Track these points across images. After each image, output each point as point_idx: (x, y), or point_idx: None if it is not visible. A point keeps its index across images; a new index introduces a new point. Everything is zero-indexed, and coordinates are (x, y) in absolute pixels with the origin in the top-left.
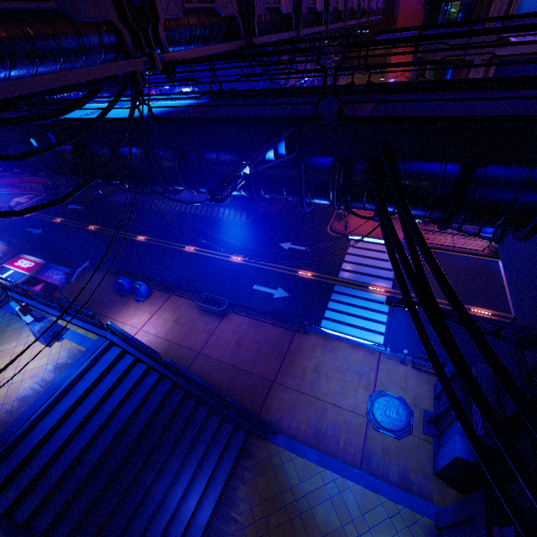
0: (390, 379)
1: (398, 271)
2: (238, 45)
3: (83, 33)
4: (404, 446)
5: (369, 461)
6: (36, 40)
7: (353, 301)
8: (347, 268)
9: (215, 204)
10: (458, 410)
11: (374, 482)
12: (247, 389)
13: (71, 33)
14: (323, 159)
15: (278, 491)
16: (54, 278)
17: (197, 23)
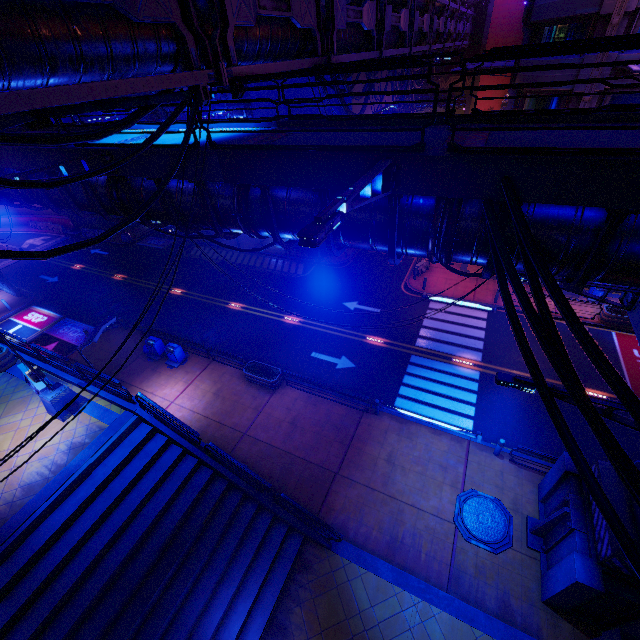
0: (483, 475)
1: (524, 342)
2: (315, 63)
3: (139, 36)
4: (503, 563)
5: (459, 582)
6: (83, 41)
7: (434, 376)
8: (426, 334)
9: (266, 253)
10: (620, 532)
11: (466, 609)
12: (304, 482)
13: (125, 36)
14: (422, 199)
15: (344, 617)
16: (70, 336)
17: (269, 35)
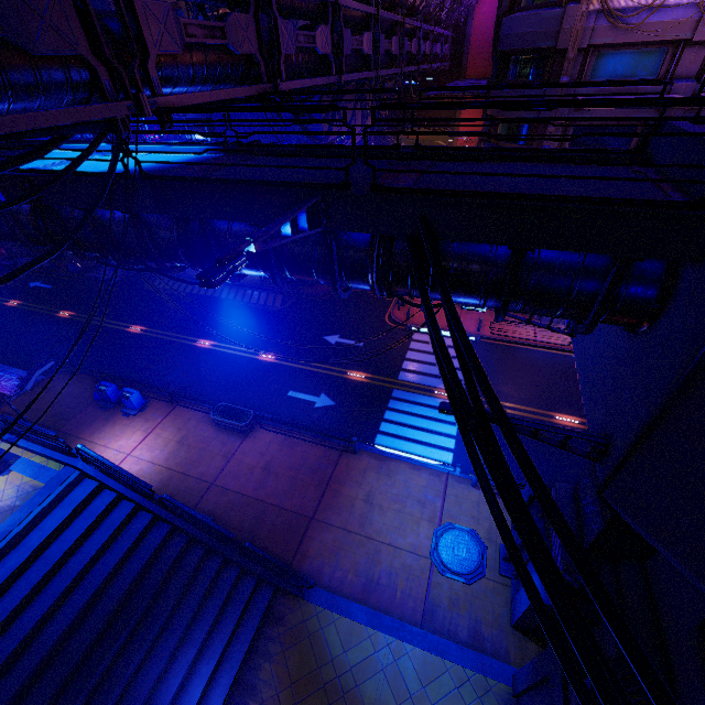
0: (460, 508)
1: (445, 371)
2: (259, 90)
3: (42, 66)
4: (476, 593)
5: (433, 616)
6: None
7: (416, 410)
8: (409, 367)
9: (240, 284)
10: (505, 536)
11: (439, 642)
12: (277, 531)
13: (25, 67)
14: (359, 234)
15: (315, 666)
16: (2, 385)
17: (204, 61)
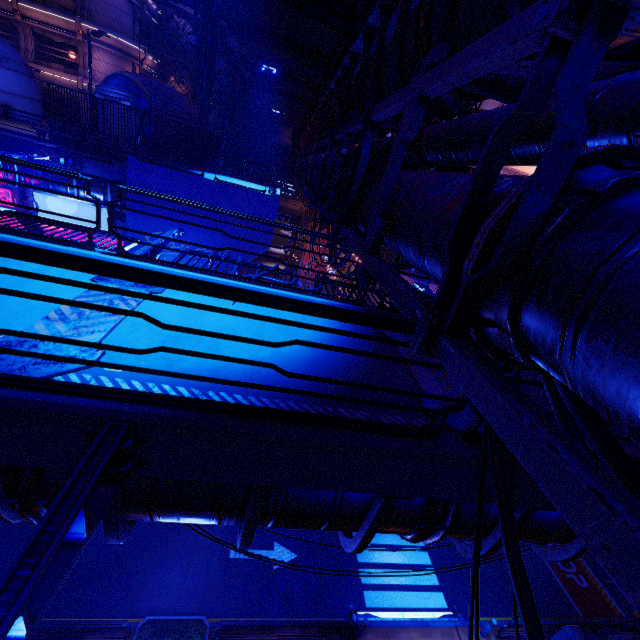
0: None
1: None
2: None
3: None
4: None
5: None
6: None
7: (383, 539)
8: None
9: None
10: None
11: None
12: None
13: None
14: None
15: None
16: None
17: None
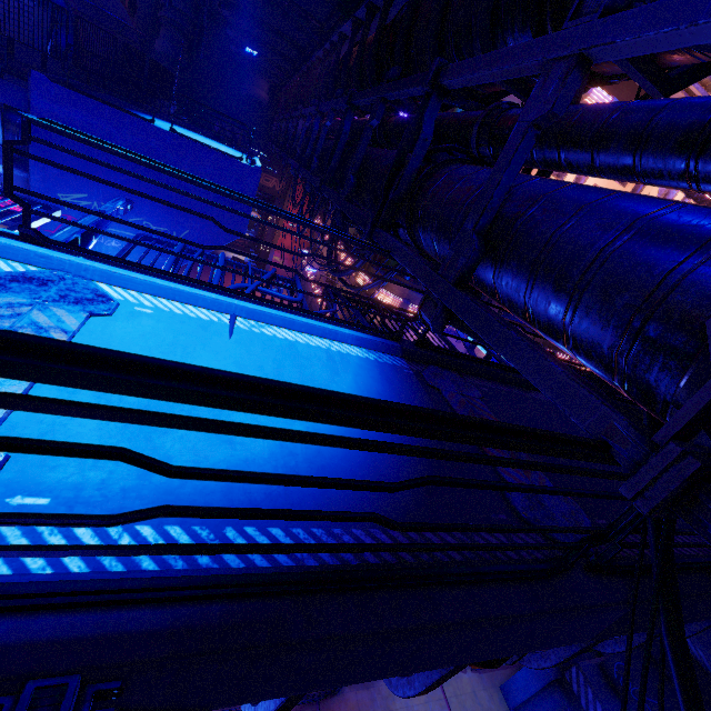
0: None
1: None
2: None
3: None
4: None
5: None
6: None
7: None
8: None
9: None
10: None
11: None
12: None
13: None
14: None
15: None
16: None
17: None
